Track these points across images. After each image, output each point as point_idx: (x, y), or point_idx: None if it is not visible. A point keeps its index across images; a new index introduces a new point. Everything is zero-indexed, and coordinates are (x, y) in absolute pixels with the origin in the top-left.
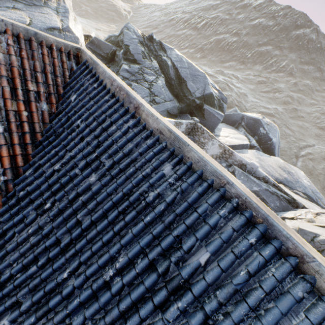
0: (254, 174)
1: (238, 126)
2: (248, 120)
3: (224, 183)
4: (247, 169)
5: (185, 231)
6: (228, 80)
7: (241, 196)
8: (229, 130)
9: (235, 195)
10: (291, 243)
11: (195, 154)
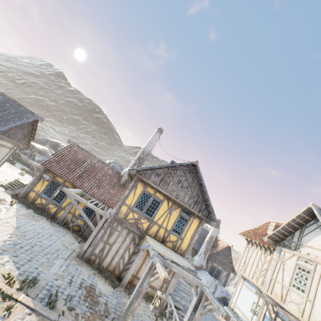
0: (47, 156)
1: (45, 145)
2: (51, 142)
3: (13, 99)
4: (43, 153)
5: (5, 102)
6: (45, 128)
7: (15, 101)
8: (37, 144)
9: (14, 101)
10: (21, 105)
11: (8, 96)
